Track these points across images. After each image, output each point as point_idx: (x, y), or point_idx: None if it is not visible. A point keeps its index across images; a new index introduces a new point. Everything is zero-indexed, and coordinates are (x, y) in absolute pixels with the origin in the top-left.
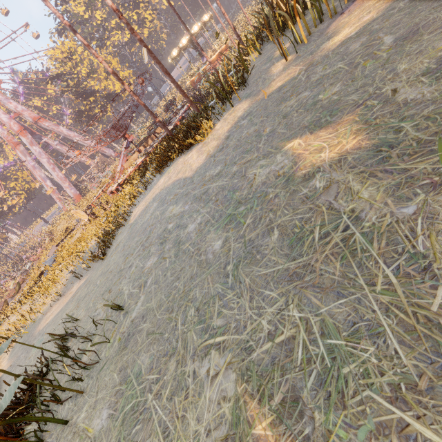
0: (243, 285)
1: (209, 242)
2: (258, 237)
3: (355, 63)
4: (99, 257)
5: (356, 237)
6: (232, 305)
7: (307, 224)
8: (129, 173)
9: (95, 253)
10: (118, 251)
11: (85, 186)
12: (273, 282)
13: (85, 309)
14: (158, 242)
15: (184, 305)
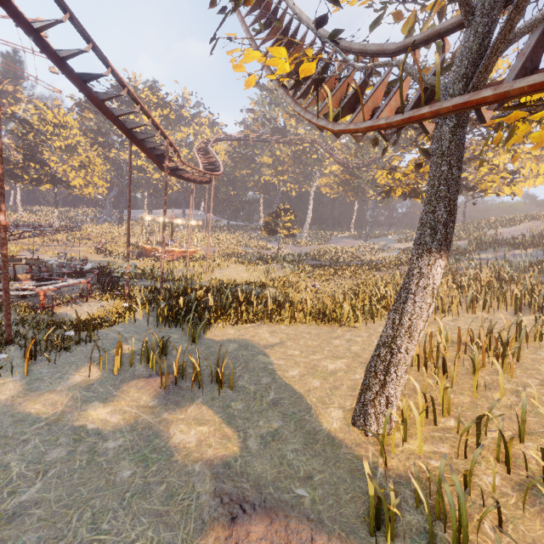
0: None
1: None
2: None
3: (2, 491)
4: None
5: None
6: None
7: None
8: None
9: None
10: None
11: None
12: None
13: None
14: None
15: None
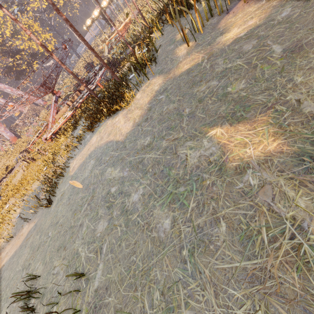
0: (204, 276)
1: (157, 219)
2: (206, 225)
3: (253, 64)
4: (46, 206)
5: (306, 249)
6: (198, 297)
7: (252, 222)
8: (61, 124)
9: (39, 196)
10: (64, 203)
11: (20, 130)
12: (234, 280)
13: (43, 263)
14: (104, 204)
15: (147, 285)
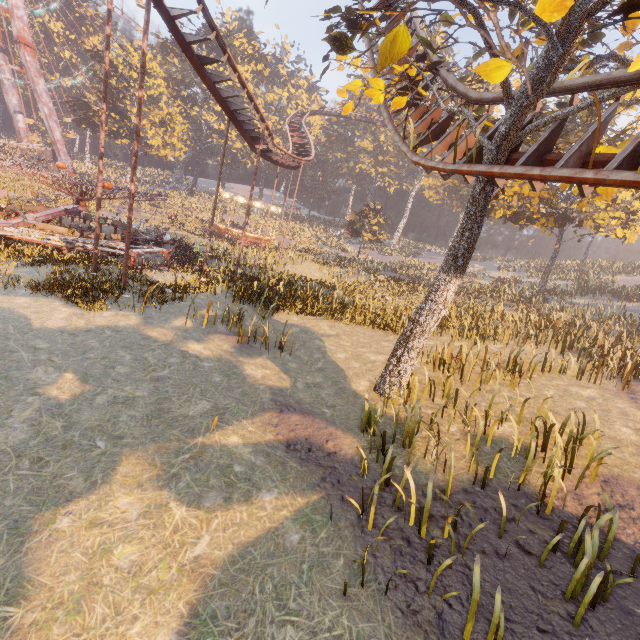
0: None
1: None
2: None
3: (148, 368)
4: None
5: None
6: None
7: None
8: (28, 239)
9: None
10: None
11: None
12: None
13: None
14: None
15: None
